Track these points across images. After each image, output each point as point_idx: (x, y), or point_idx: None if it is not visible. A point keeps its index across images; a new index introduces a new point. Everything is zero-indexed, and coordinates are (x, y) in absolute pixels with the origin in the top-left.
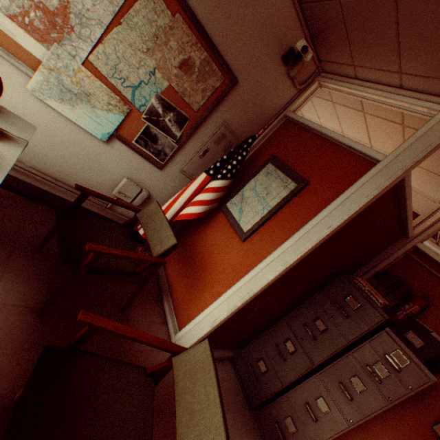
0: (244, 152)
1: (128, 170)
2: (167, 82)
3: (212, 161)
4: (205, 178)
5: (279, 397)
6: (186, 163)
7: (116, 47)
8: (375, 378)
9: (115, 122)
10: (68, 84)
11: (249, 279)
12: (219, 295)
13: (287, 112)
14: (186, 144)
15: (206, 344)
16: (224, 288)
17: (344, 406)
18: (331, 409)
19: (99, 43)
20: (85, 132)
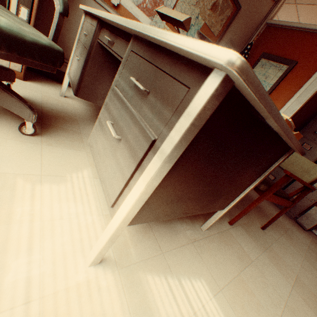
0: (246, 56)
1: None
2: (203, 21)
3: None
4: None
5: (285, 188)
6: None
7: (181, 7)
8: None
9: None
10: None
11: None
12: None
13: (267, 20)
14: None
15: None
16: None
17: None
18: None
19: (173, 7)
20: None
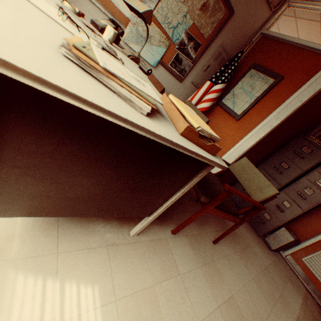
0: (235, 64)
1: (163, 84)
2: (192, 21)
3: (210, 73)
4: (209, 84)
5: None
6: (195, 76)
7: (167, 2)
8: (320, 186)
9: (161, 53)
10: (141, 32)
11: (246, 139)
12: (225, 152)
13: (263, 30)
14: (197, 63)
15: (245, 158)
16: (228, 148)
17: (300, 203)
18: (291, 205)
19: (159, 1)
20: (144, 62)
